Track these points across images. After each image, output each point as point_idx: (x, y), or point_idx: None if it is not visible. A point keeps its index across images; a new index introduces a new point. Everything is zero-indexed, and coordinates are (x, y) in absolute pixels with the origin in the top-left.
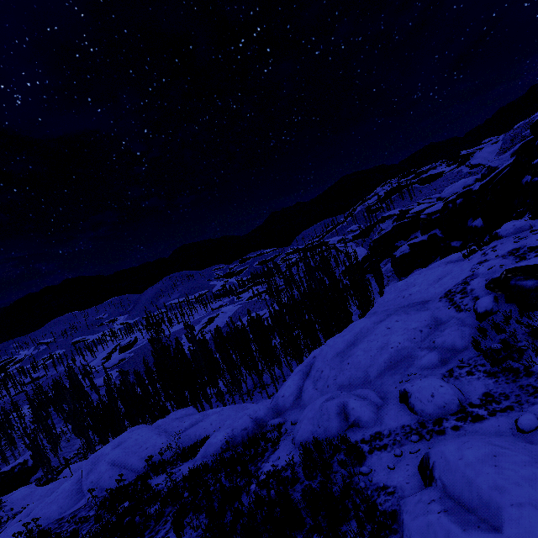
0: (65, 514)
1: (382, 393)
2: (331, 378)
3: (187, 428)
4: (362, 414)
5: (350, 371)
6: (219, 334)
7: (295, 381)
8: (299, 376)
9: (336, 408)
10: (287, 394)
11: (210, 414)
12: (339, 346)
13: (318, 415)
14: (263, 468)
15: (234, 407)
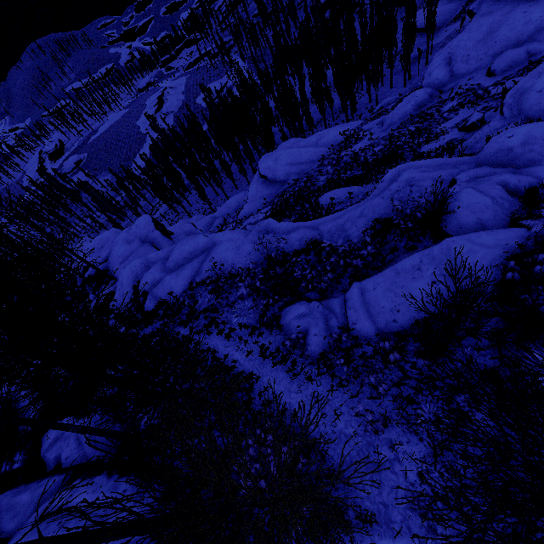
0: (286, 187)
1: (540, 42)
2: (482, 55)
3: (316, 142)
4: (541, 47)
5: (501, 45)
6: (231, 98)
7: (442, 69)
8: (443, 66)
9: (522, 51)
10: (440, 77)
11: (323, 134)
12: (478, 37)
13: (510, 58)
14: (486, 86)
15: (334, 128)
